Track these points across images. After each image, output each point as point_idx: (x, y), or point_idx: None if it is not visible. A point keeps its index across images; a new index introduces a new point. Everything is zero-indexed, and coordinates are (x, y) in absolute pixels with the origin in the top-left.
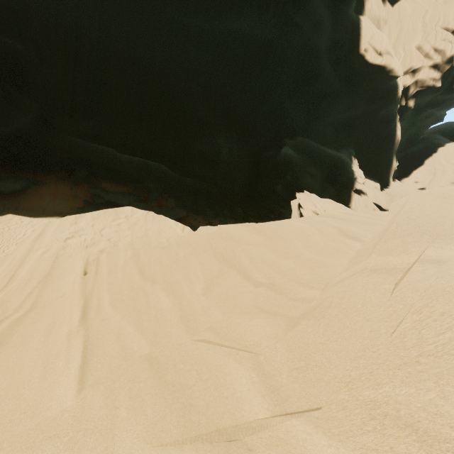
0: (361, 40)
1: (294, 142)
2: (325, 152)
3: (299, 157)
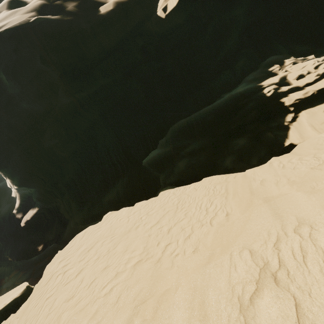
0: (157, 13)
1: (165, 138)
2: (206, 112)
3: (165, 151)
